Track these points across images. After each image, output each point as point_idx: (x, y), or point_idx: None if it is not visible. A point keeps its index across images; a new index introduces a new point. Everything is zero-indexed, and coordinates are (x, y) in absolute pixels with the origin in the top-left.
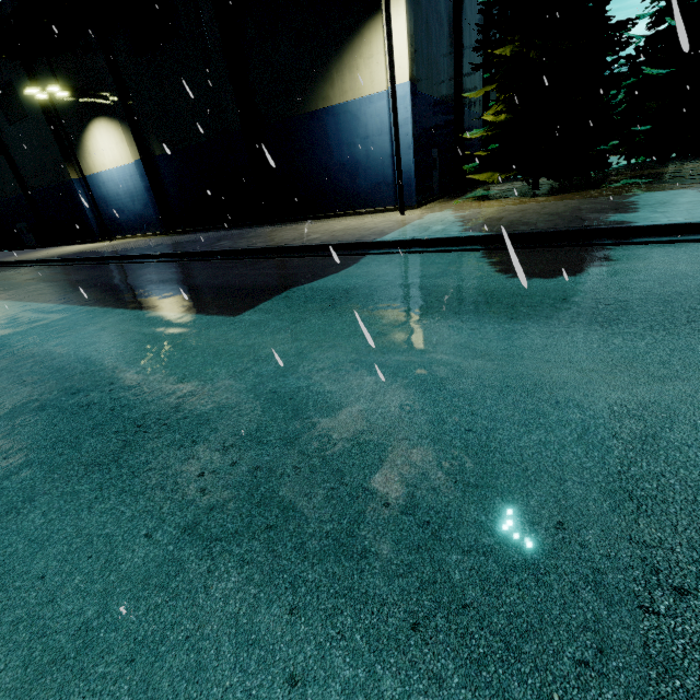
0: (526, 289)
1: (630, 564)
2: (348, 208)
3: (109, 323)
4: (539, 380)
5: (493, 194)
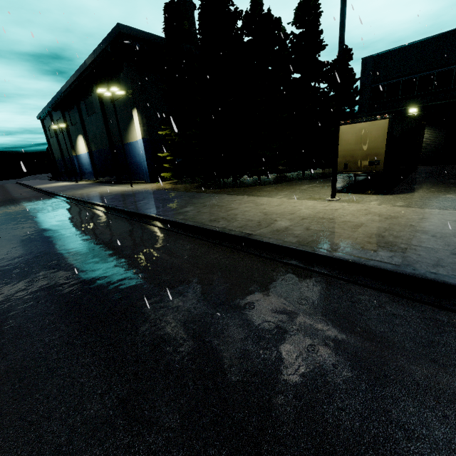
0: (33, 212)
1: None
2: (138, 180)
3: None
4: None
5: (187, 180)
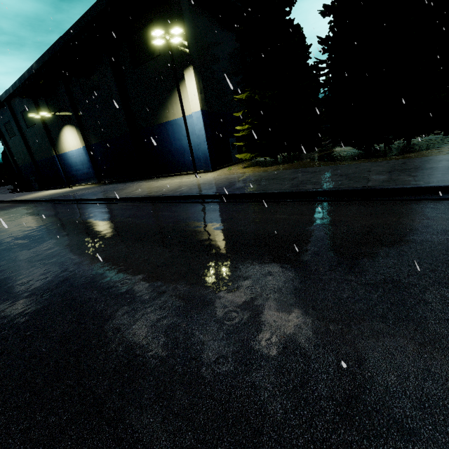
0: (149, 225)
1: (5, 307)
2: (182, 171)
3: (5, 237)
4: (79, 263)
5: (258, 162)
